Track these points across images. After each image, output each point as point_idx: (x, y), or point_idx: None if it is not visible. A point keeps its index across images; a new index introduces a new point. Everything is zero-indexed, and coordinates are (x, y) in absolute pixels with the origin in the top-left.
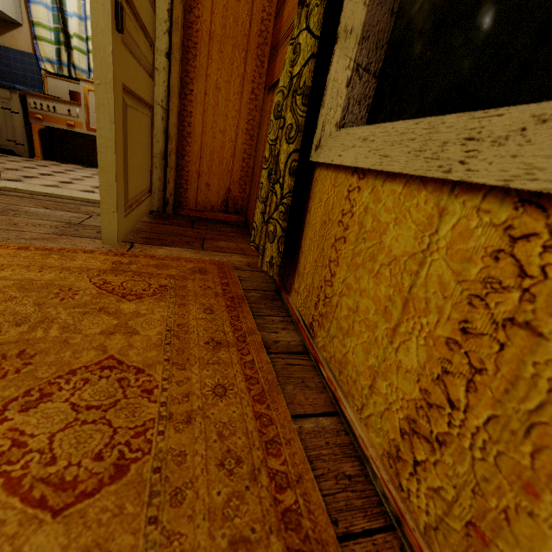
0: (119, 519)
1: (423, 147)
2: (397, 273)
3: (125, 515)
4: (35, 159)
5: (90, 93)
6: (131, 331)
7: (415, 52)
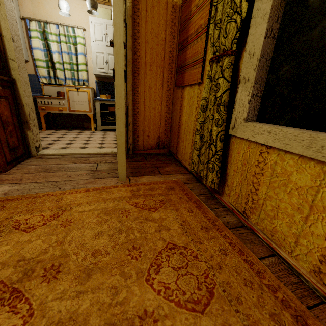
0: (225, 312)
1: (310, 145)
2: (302, 194)
3: (226, 310)
4: (43, 131)
5: (69, 92)
6: (167, 228)
7: (284, 92)
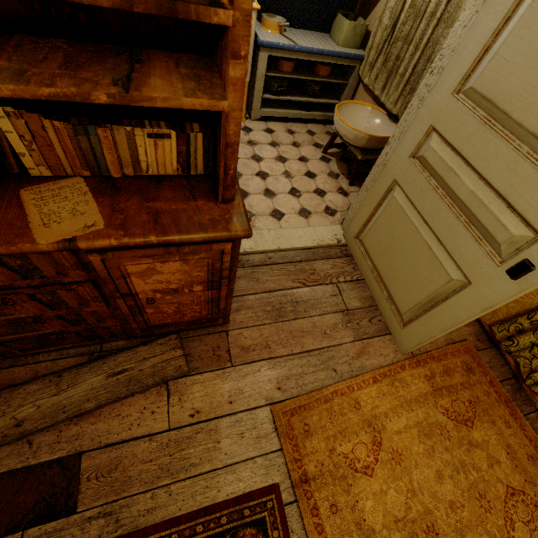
0: None
1: None
2: None
3: None
4: None
5: None
6: (496, 460)
7: None
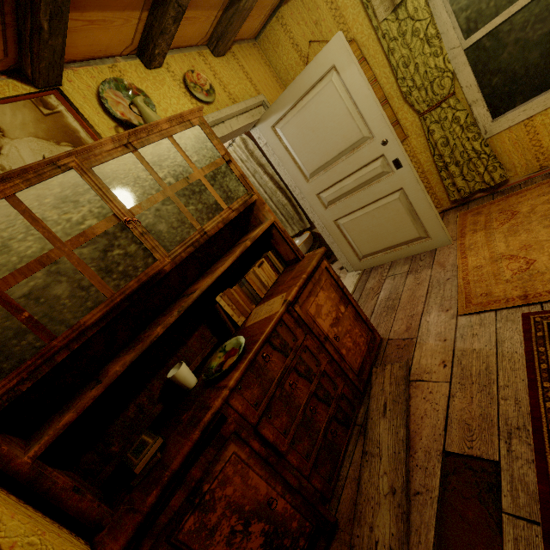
0: None
1: None
2: None
3: None
4: None
5: None
6: (546, 200)
7: (505, 90)
